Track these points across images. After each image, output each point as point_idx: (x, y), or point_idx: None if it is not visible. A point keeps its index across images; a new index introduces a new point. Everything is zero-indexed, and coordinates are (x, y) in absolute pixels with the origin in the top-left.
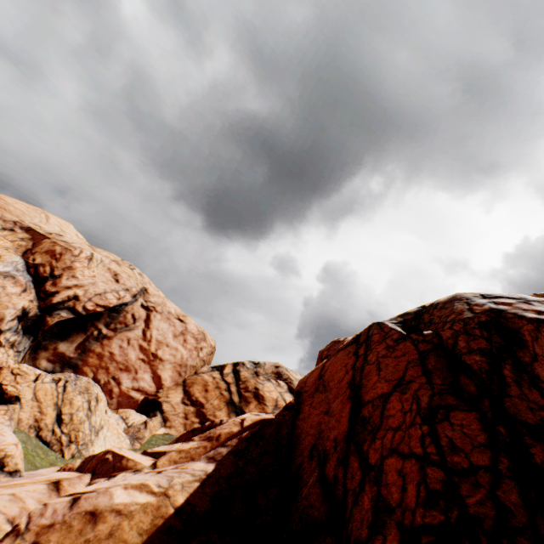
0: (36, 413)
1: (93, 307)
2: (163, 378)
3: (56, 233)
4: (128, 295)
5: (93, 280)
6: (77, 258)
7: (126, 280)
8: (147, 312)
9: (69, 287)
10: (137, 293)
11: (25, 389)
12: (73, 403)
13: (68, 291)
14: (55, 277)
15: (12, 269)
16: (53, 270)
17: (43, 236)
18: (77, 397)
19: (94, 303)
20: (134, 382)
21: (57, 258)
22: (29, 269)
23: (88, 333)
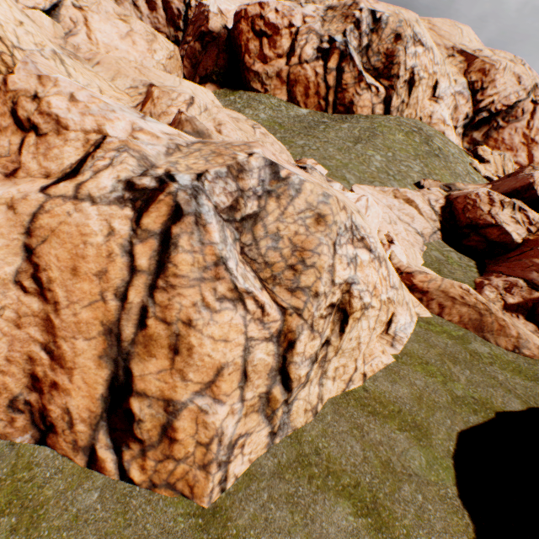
0: (494, 169)
1: (499, 108)
2: (534, 157)
3: (476, 49)
4: (523, 94)
5: (503, 88)
6: (497, 72)
7: (524, 82)
8: (533, 106)
9: (490, 96)
10: (529, 91)
11: (490, 158)
12: (507, 166)
13: (489, 99)
14: (482, 90)
15: (460, 88)
16: (481, 85)
17: (473, 57)
18: (508, 164)
19: (500, 104)
20: (513, 158)
21: (485, 75)
22: (468, 87)
23: (489, 126)
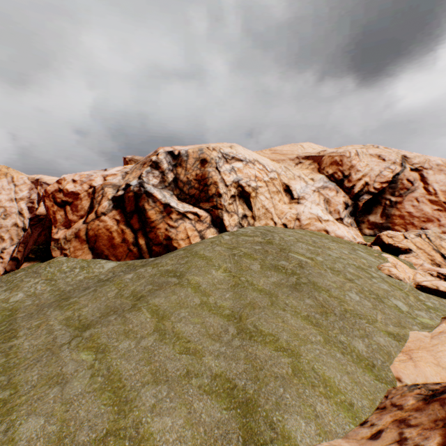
0: (426, 256)
1: (378, 186)
2: None
3: (319, 151)
4: (396, 167)
5: (368, 168)
6: (350, 158)
7: (388, 157)
8: (417, 173)
9: (359, 179)
10: (400, 162)
11: (407, 244)
12: (442, 247)
13: (359, 182)
14: (346, 177)
15: (322, 183)
16: (342, 173)
17: (319, 156)
18: (441, 243)
19: (377, 182)
20: (441, 228)
21: (340, 165)
22: (329, 179)
23: (382, 205)
